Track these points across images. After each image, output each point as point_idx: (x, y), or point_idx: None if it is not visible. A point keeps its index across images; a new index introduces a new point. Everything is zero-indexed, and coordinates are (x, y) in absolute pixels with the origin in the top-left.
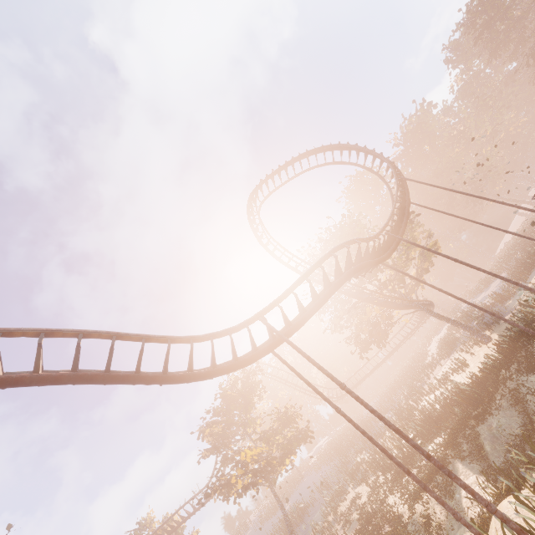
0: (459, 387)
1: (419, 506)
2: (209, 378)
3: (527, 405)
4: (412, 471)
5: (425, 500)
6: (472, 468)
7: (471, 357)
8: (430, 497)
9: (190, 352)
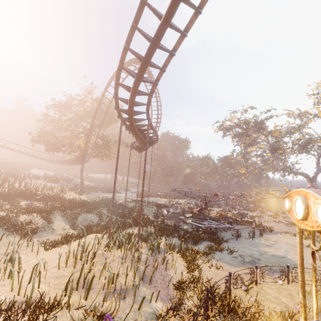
0: (62, 196)
1: (23, 216)
2: (131, 105)
3: (103, 219)
4: (3, 202)
5: (33, 216)
6: (64, 221)
7: (67, 192)
8: (39, 217)
9: (149, 93)
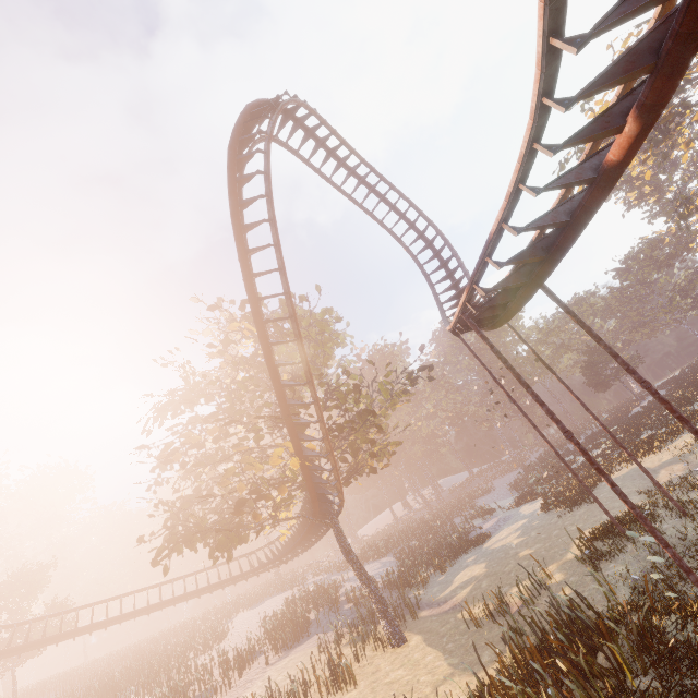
0: None
1: None
2: None
3: None
4: None
5: None
6: None
7: (353, 664)
8: None
9: None
